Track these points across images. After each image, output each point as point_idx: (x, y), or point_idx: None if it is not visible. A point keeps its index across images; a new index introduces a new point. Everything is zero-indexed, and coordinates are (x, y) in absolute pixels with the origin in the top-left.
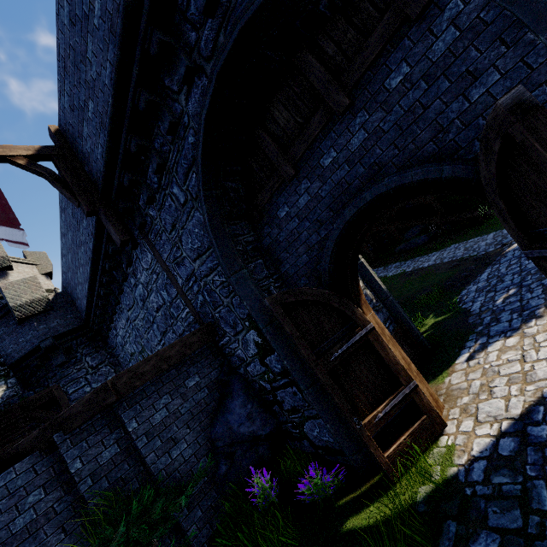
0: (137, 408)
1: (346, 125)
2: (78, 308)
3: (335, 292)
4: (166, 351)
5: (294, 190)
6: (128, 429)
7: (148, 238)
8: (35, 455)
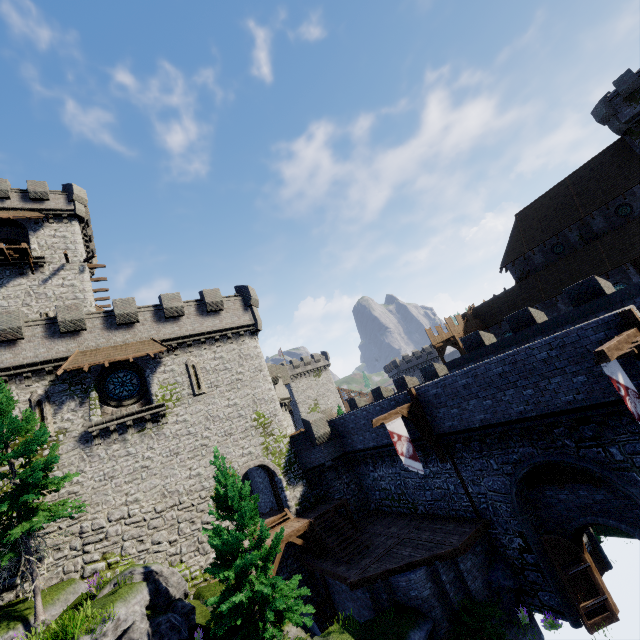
0: (461, 558)
1: (595, 489)
2: (344, 441)
3: (571, 541)
4: (474, 534)
5: (559, 490)
6: (460, 567)
7: (453, 459)
8: (426, 567)
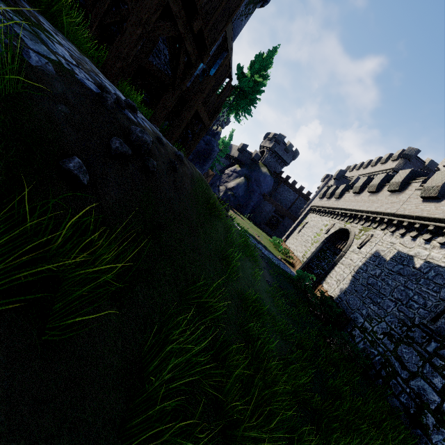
0: None
1: None
2: None
3: None
4: None
5: None
6: None
7: None
8: None
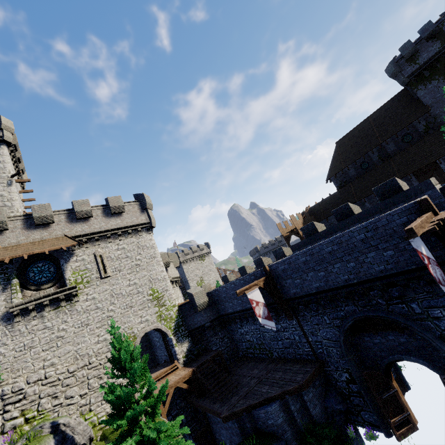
0: (305, 391)
1: (400, 335)
2: (218, 307)
3: (383, 373)
4: (313, 372)
5: (374, 336)
6: (304, 398)
7: (297, 317)
8: (279, 401)
